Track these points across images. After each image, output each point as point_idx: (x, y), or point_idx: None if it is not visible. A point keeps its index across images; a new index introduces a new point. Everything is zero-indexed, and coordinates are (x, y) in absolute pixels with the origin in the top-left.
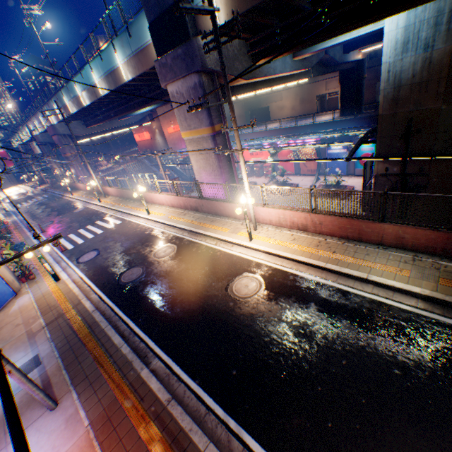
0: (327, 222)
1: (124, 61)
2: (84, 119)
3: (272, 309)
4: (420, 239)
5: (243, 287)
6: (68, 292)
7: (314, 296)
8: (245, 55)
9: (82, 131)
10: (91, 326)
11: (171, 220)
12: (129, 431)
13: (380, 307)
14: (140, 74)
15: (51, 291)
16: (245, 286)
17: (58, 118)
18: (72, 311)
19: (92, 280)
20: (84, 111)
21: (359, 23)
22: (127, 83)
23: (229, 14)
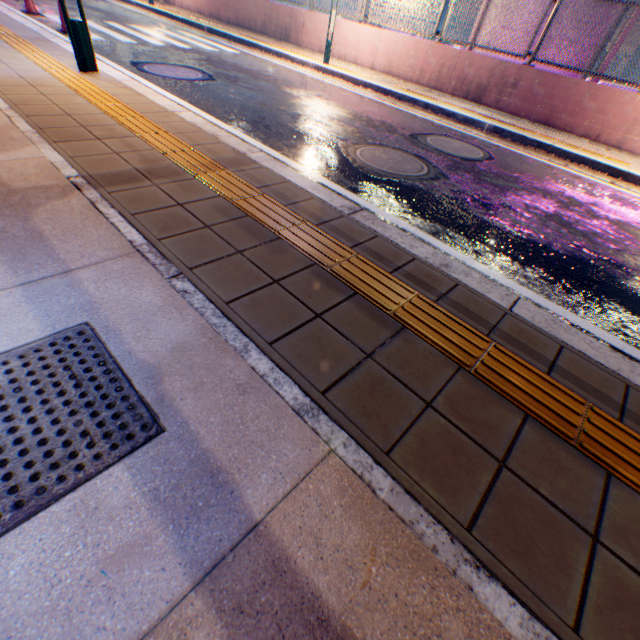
0: None
1: None
2: None
3: None
4: None
5: None
6: (153, 112)
7: None
8: None
9: None
10: (408, 274)
11: (409, 93)
12: None
13: None
14: None
15: (61, 83)
16: None
17: None
18: (222, 173)
19: (234, 125)
20: None
21: None
22: None
23: None
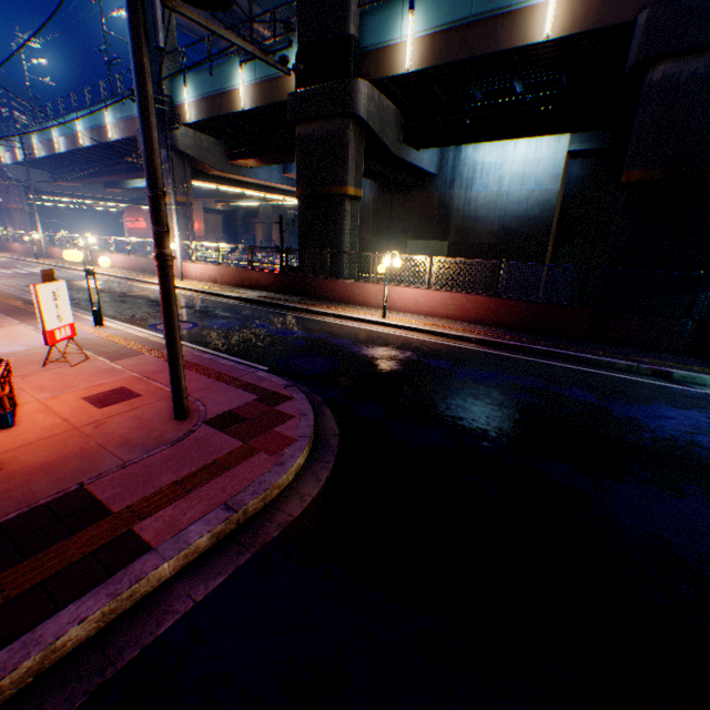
0: (228, 274)
1: (114, 122)
2: (54, 172)
3: (147, 298)
4: (267, 281)
5: (138, 293)
6: None
7: (182, 298)
8: (223, 153)
9: (46, 184)
10: None
11: (113, 273)
12: (2, 302)
13: (214, 301)
14: (126, 138)
15: None
16: (140, 293)
17: (16, 158)
18: None
19: None
20: (57, 160)
21: (292, 156)
22: (113, 143)
23: (197, 118)
